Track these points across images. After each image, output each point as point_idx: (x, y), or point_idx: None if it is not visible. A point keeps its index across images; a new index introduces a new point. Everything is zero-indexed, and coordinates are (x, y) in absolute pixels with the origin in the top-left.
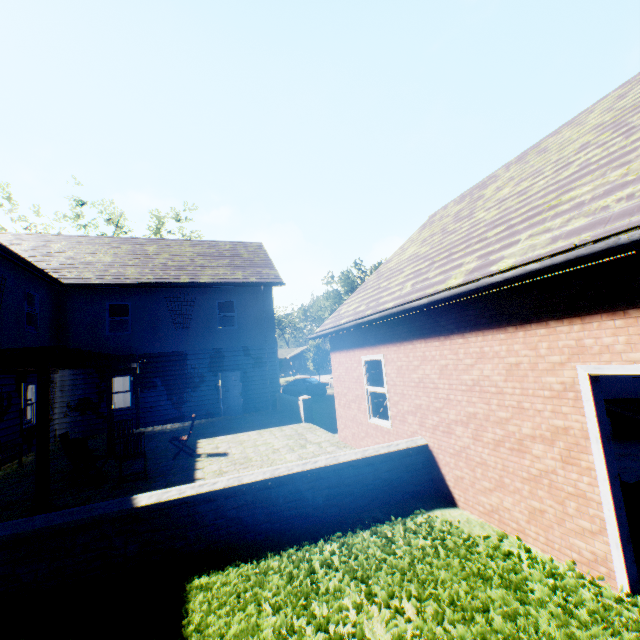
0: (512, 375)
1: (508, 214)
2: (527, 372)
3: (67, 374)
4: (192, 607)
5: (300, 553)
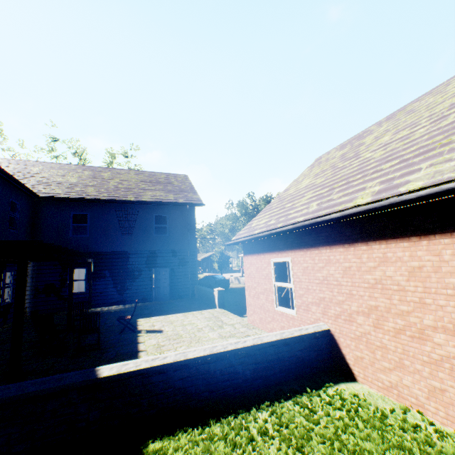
0: (415, 276)
1: (397, 152)
2: (430, 274)
3: (37, 265)
4: None
5: (238, 421)
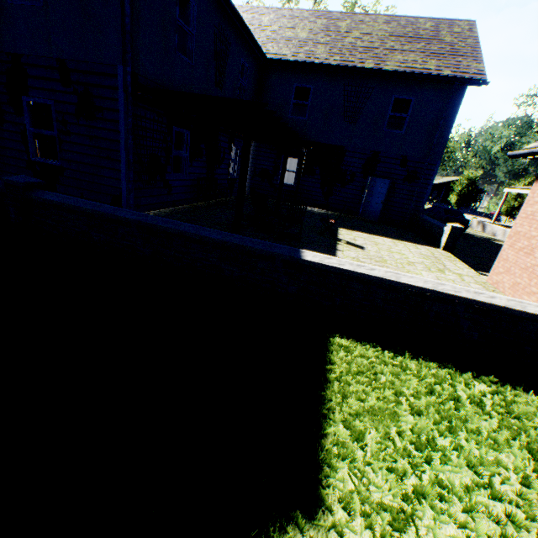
0: None
1: None
2: None
3: (257, 146)
4: (334, 359)
5: (441, 372)
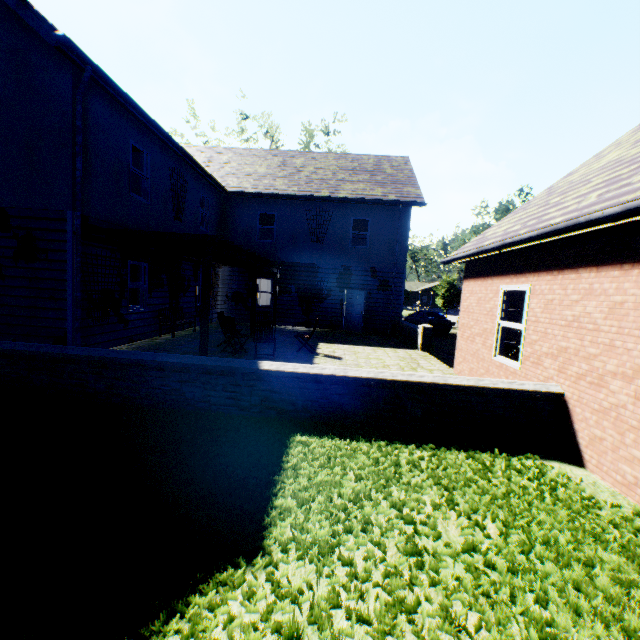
0: None
1: None
2: None
3: (227, 270)
4: (291, 452)
5: (389, 448)
